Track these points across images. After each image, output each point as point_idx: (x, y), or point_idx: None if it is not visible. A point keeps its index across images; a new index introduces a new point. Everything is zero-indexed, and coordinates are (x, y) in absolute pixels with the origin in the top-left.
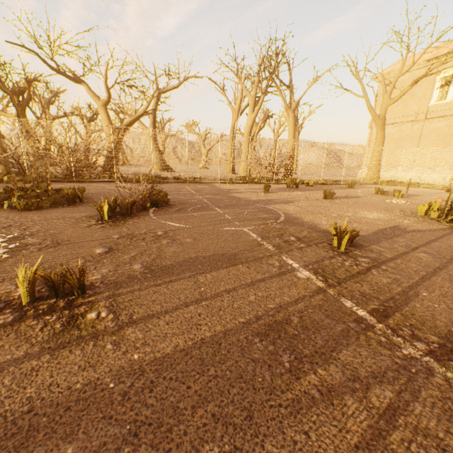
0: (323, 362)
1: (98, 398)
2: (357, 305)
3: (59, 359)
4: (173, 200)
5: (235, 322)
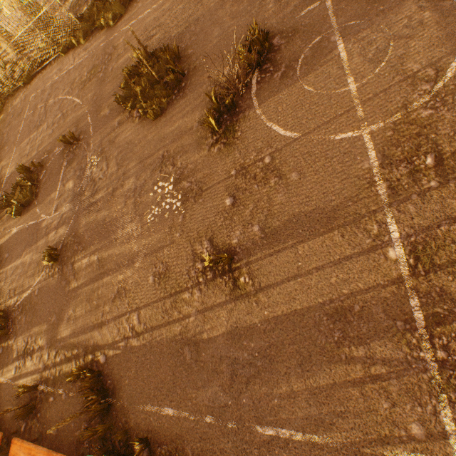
0: (357, 343)
1: (256, 329)
2: (422, 305)
3: (237, 306)
4: (278, 24)
5: (315, 301)
